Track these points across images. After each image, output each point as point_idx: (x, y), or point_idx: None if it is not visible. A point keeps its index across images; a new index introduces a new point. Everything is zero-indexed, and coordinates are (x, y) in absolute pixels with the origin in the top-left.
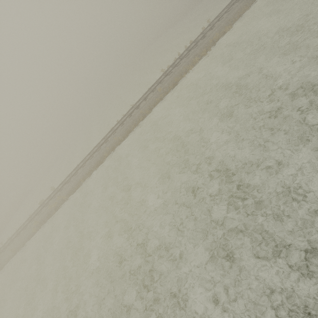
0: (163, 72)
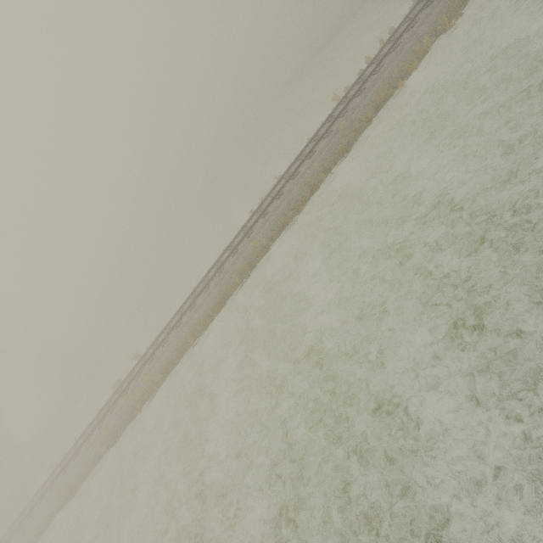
0: (338, 100)
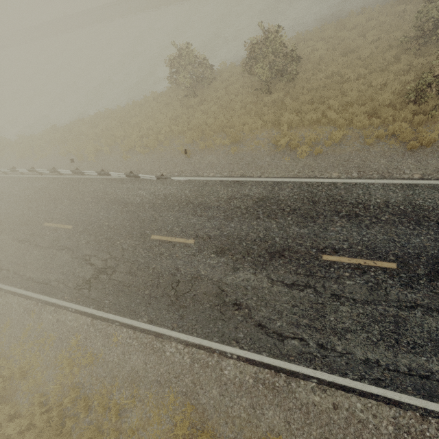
0: None
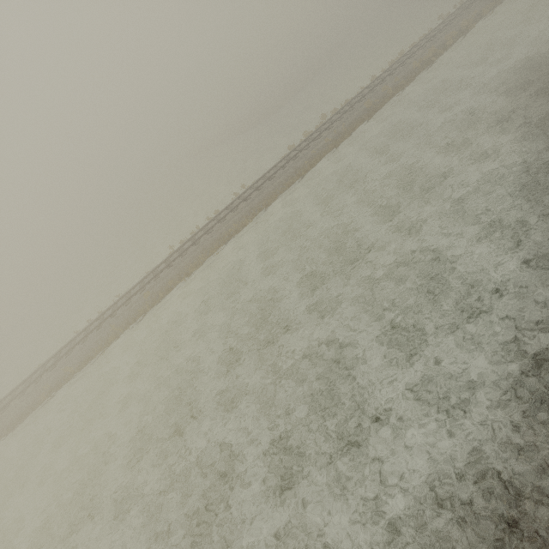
0: (170, 252)
